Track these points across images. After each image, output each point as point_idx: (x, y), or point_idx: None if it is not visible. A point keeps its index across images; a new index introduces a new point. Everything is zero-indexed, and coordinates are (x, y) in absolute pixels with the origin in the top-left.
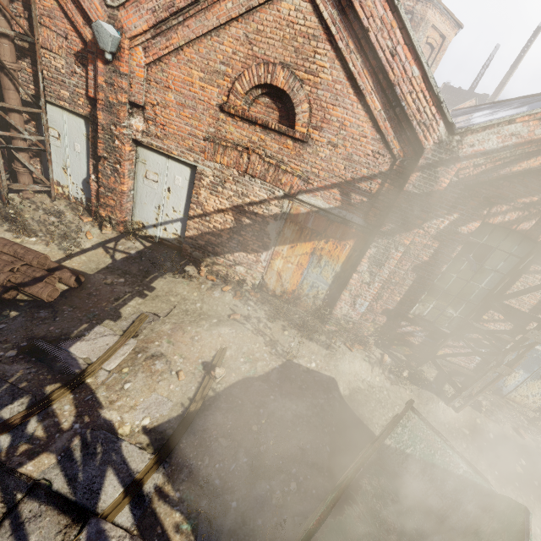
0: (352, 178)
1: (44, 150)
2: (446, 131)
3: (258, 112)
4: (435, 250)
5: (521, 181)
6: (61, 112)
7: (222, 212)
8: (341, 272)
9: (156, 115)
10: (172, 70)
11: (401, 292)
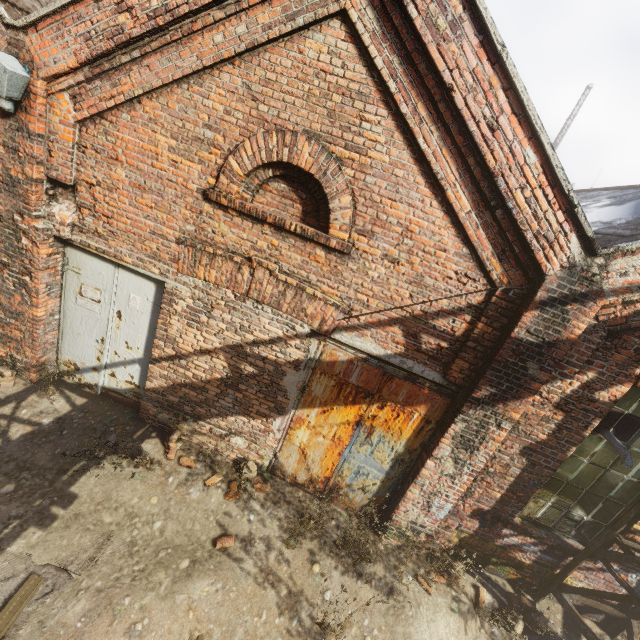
0: (422, 312)
1: None
2: (582, 250)
3: (267, 204)
4: (558, 424)
5: None
6: None
7: (208, 354)
8: (405, 453)
9: (96, 200)
10: (123, 133)
11: (502, 484)
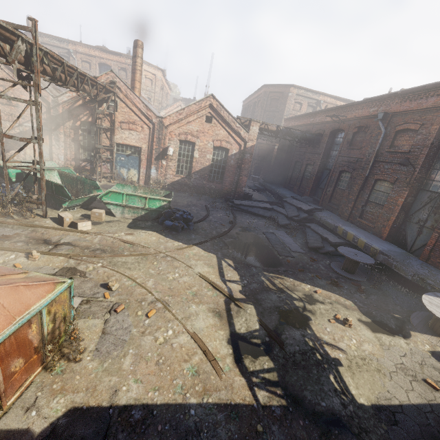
0: None
1: None
2: (53, 97)
3: None
4: (74, 133)
5: (81, 108)
6: None
7: None
8: (50, 148)
9: None
10: None
11: (73, 150)
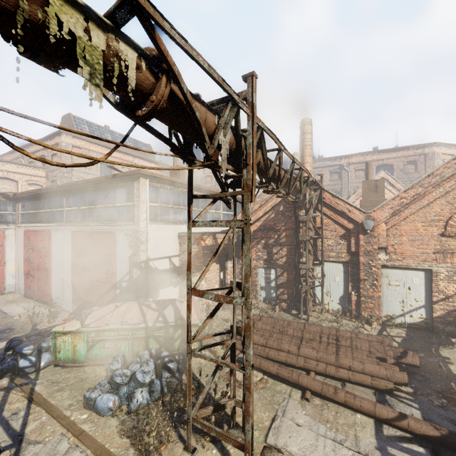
0: None
1: (321, 285)
2: None
3: None
4: None
5: None
6: (327, 264)
7: None
8: None
9: (395, 249)
10: (403, 227)
11: None
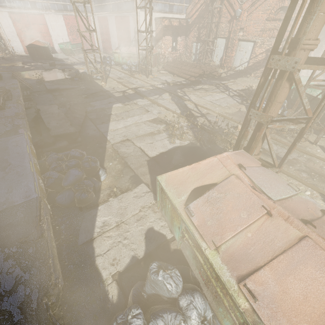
0: None
1: (213, 51)
2: None
3: (278, 17)
4: None
5: None
6: (220, 39)
7: (262, 53)
8: None
9: (246, 29)
10: (253, 14)
11: None
